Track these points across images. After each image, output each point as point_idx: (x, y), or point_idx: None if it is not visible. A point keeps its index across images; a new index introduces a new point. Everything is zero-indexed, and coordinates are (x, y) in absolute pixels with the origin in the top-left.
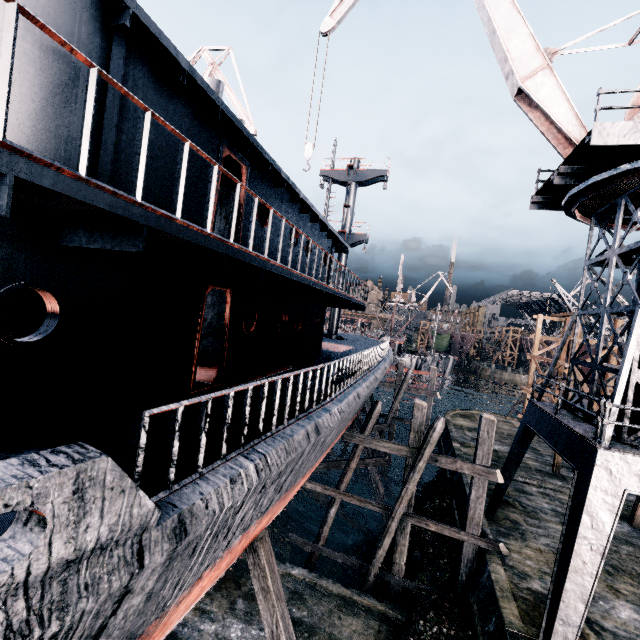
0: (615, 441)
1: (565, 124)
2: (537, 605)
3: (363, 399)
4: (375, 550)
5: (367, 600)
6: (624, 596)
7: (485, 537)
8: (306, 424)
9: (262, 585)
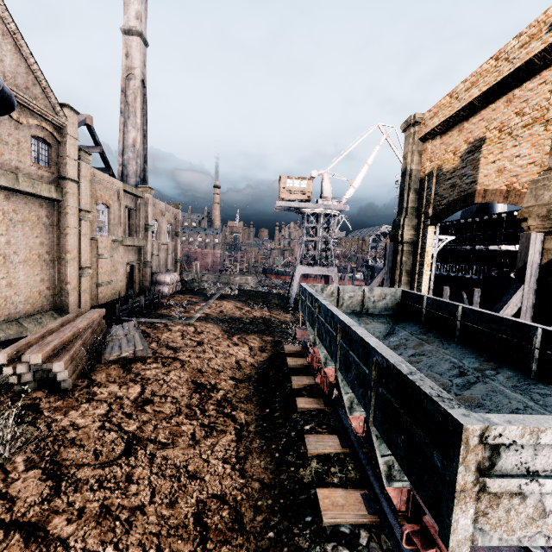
0: None
1: None
2: None
3: None
4: None
5: None
6: None
7: None
8: None
9: None
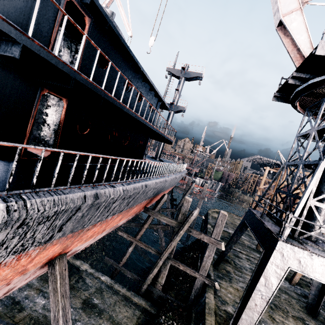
0: (290, 238)
1: (302, 46)
2: (227, 320)
3: (153, 189)
4: (148, 274)
5: (138, 300)
6: (277, 323)
7: (208, 278)
8: (87, 190)
9: (54, 287)
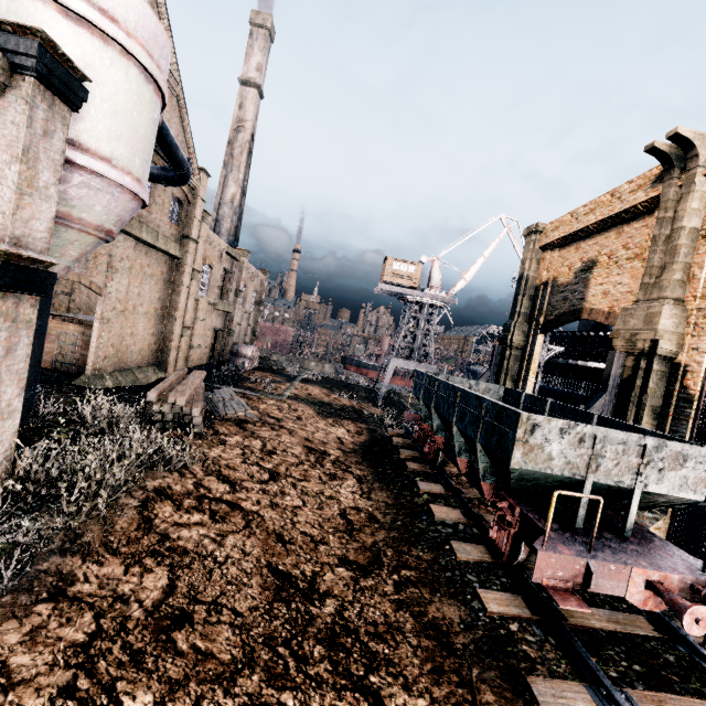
0: None
1: None
2: None
3: None
4: None
5: None
6: None
7: None
8: None
9: None
